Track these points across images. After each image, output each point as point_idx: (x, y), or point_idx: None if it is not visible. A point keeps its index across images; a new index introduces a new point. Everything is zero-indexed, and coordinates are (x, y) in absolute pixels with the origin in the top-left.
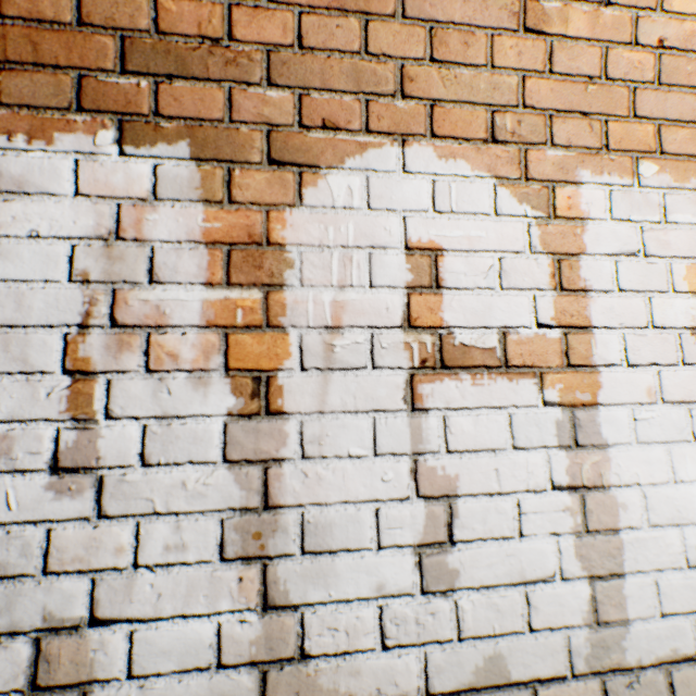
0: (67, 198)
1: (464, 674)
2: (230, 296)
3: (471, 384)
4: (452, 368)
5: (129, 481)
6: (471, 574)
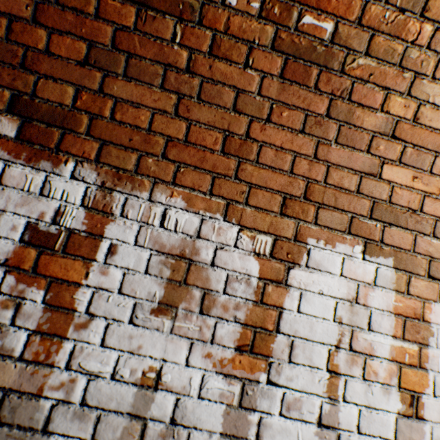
0: (336, 276)
1: None
2: (402, 345)
3: None
4: None
5: (351, 439)
6: None
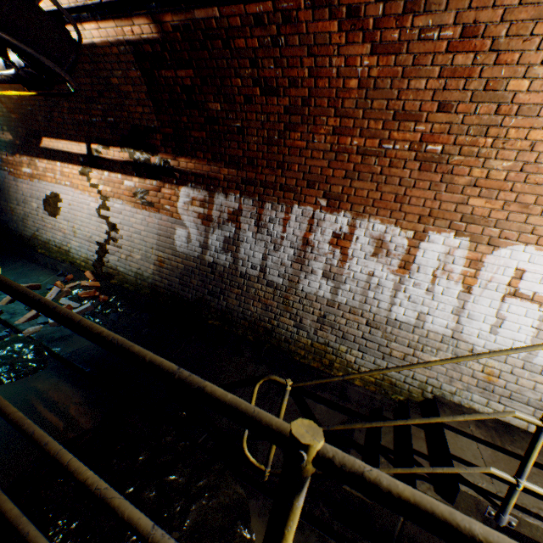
0: (440, 245)
1: (492, 348)
2: (467, 270)
3: (519, 301)
4: (515, 296)
5: (438, 296)
6: (501, 334)
